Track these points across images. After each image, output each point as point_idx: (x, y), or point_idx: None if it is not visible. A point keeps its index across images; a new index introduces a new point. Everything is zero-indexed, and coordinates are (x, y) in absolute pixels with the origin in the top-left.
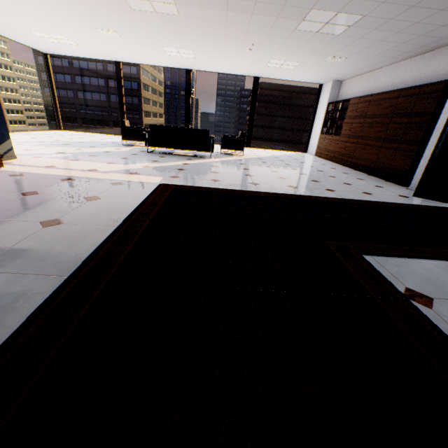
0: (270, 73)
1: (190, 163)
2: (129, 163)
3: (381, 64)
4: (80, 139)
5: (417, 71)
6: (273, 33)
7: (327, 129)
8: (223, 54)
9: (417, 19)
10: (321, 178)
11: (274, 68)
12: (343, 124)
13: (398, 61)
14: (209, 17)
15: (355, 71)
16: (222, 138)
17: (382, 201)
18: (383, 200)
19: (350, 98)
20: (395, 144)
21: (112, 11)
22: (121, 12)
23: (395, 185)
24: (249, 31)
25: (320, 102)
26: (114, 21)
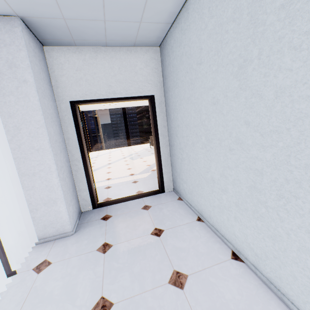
0: None
1: None
2: None
3: None
4: (127, 152)
5: None
6: None
7: None
8: None
9: None
10: None
11: None
12: None
13: None
14: None
15: None
16: None
17: None
18: None
19: None
20: None
21: None
22: None
23: None
24: None
25: None
26: None
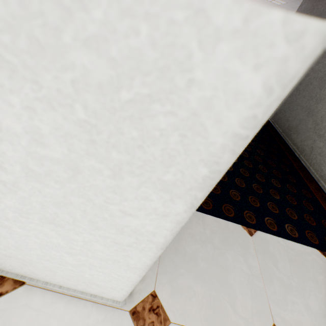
0: None
1: None
2: None
3: None
4: None
5: None
6: None
7: None
8: None
9: None
10: None
11: None
12: None
13: None
14: None
15: None
16: None
17: None
18: None
19: None
20: None
21: None
22: None
23: None
24: None
25: None
26: None
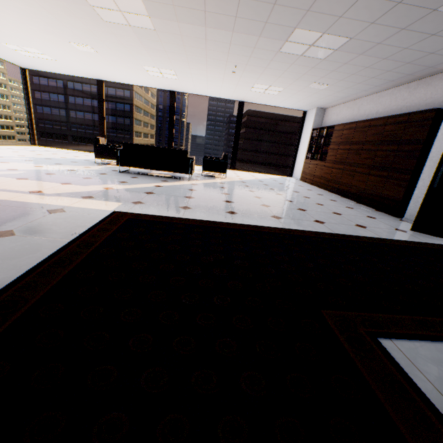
0: (255, 97)
1: (164, 185)
2: (90, 184)
3: (365, 92)
4: (49, 155)
5: (402, 99)
6: (256, 54)
7: (312, 154)
8: (206, 76)
9: (406, 45)
10: (308, 206)
11: (259, 92)
12: (328, 150)
13: (382, 90)
14: (187, 34)
15: (338, 98)
16: (203, 160)
17: (380, 238)
18: (380, 236)
19: (334, 124)
20: (385, 172)
21: (82, 22)
22: (92, 24)
23: (388, 215)
24: (231, 51)
25: (304, 128)
26: (87, 34)
